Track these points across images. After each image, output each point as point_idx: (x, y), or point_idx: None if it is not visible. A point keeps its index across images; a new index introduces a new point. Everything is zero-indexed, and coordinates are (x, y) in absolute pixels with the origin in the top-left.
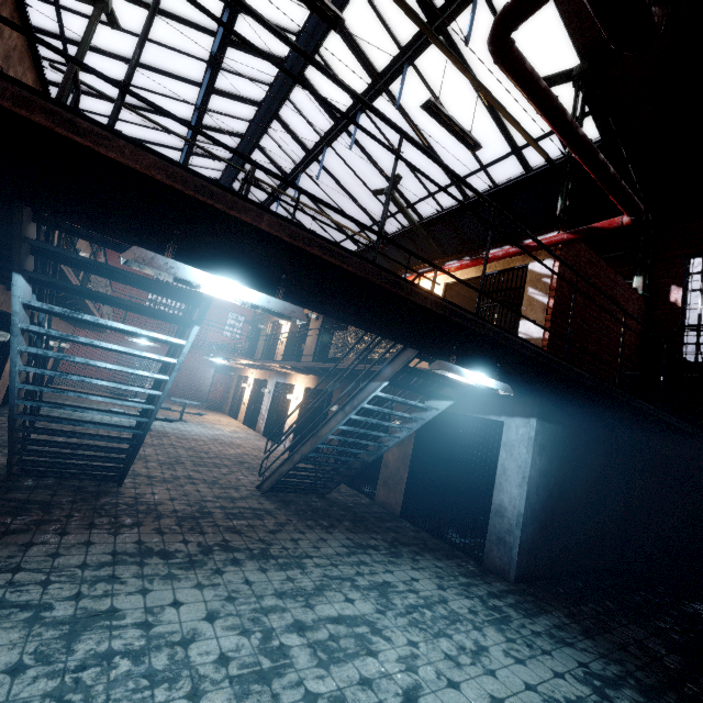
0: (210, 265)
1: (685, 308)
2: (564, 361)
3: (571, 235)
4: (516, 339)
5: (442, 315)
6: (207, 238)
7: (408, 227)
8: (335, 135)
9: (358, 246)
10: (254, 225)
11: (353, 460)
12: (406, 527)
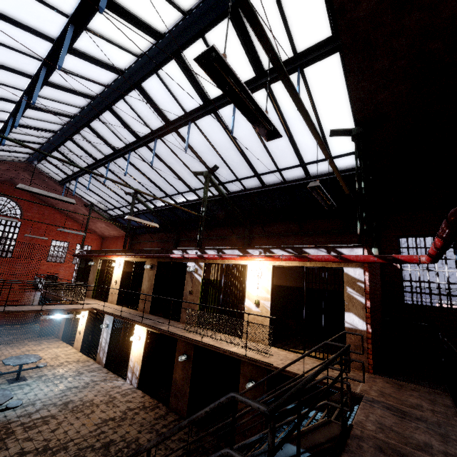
0: None
1: (402, 269)
2: None
3: (381, 260)
4: None
5: None
6: None
7: (218, 197)
8: (166, 132)
9: (175, 201)
10: None
11: None
12: None
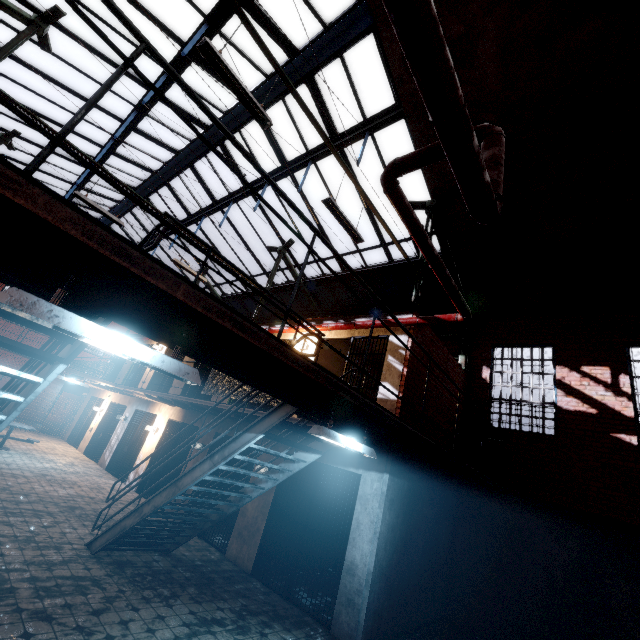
0: (101, 308)
1: (492, 384)
2: (419, 432)
3: (422, 320)
4: (386, 413)
5: (330, 390)
6: (107, 289)
7: (293, 282)
8: (242, 195)
9: (246, 288)
10: (169, 293)
11: (211, 512)
12: (257, 589)
